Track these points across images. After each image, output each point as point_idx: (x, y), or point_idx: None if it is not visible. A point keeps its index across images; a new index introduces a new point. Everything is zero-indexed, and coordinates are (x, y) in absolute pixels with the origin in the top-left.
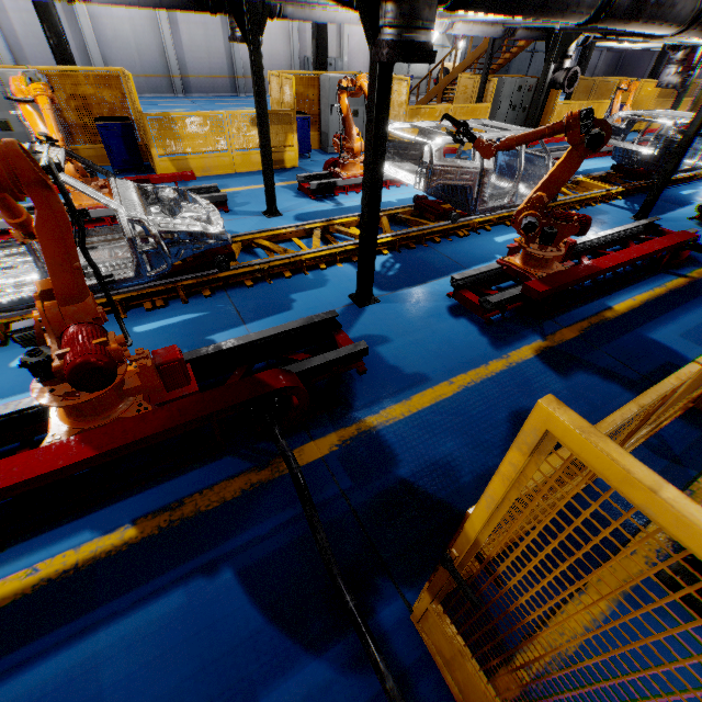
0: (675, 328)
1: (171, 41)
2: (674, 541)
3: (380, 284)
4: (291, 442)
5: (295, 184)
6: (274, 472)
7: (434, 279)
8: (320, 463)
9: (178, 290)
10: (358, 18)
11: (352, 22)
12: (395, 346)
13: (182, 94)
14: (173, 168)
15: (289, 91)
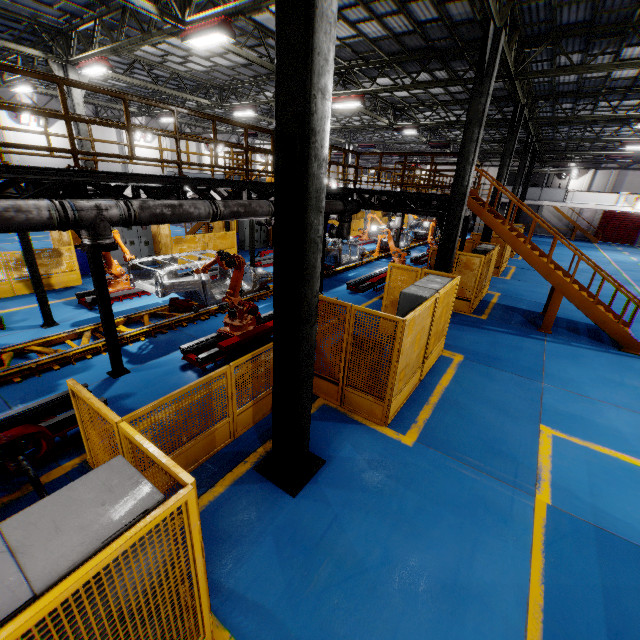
0: None
1: None
2: (268, 451)
3: (134, 361)
4: (42, 471)
5: (76, 299)
6: (26, 491)
7: (176, 350)
8: (64, 477)
9: None
10: None
11: None
12: (136, 397)
13: None
14: None
15: (66, 234)
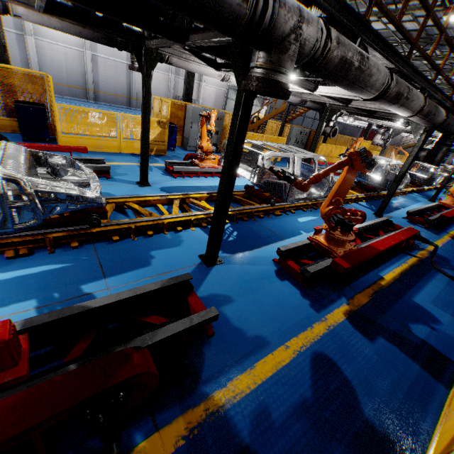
0: (426, 296)
1: (91, 70)
2: None
3: (223, 247)
4: (132, 434)
5: (163, 166)
6: None
7: (262, 246)
8: None
9: (46, 240)
10: (218, 74)
11: (214, 76)
12: (237, 306)
13: (93, 101)
14: (72, 142)
15: (166, 109)
